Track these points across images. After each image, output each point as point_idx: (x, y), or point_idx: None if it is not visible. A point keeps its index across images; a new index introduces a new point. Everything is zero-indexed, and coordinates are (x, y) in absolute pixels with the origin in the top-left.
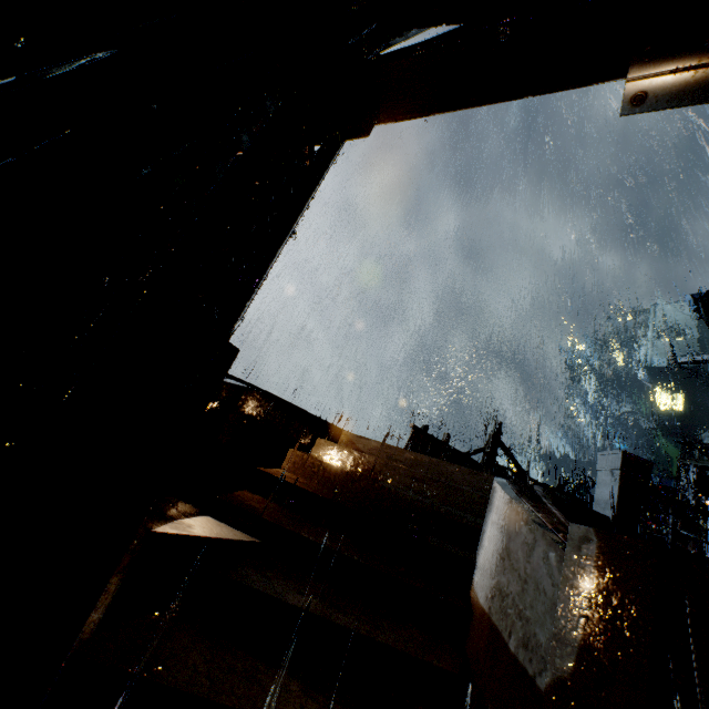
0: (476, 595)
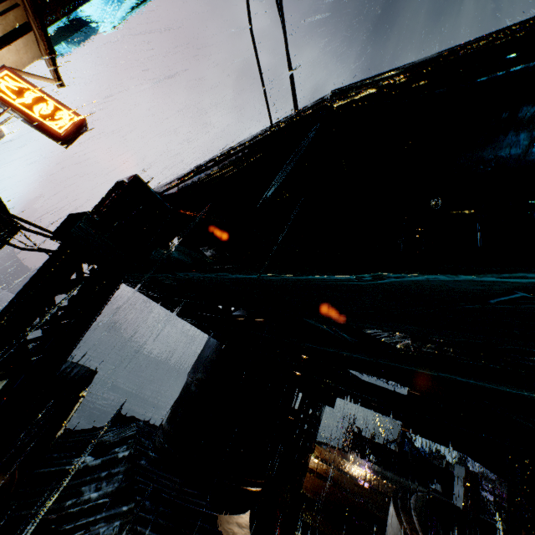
0: None
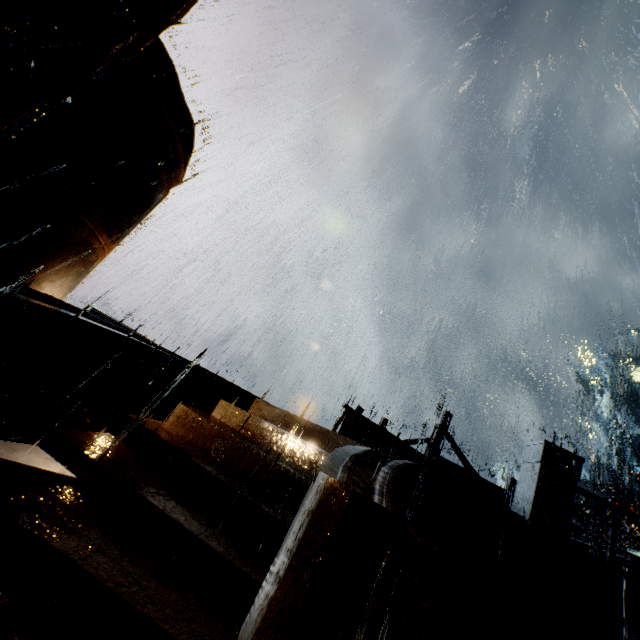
0: None
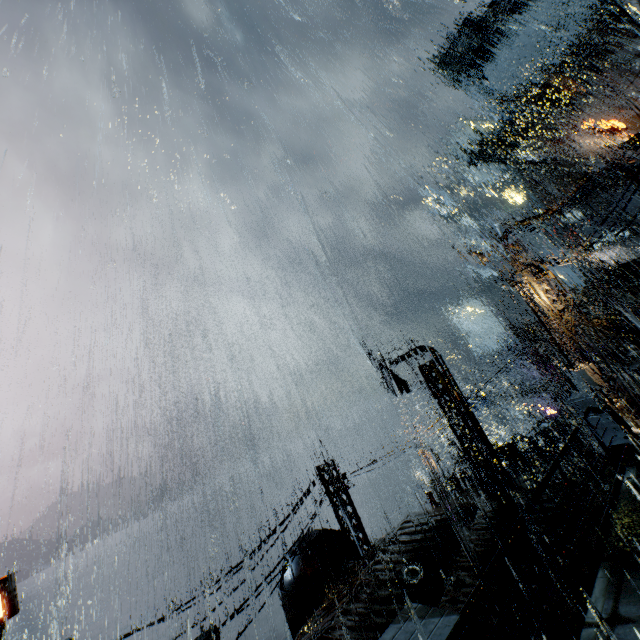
0: None
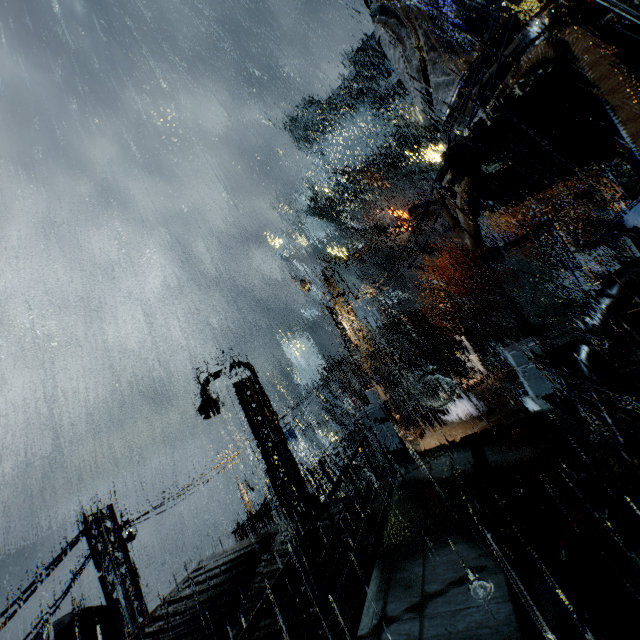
0: None
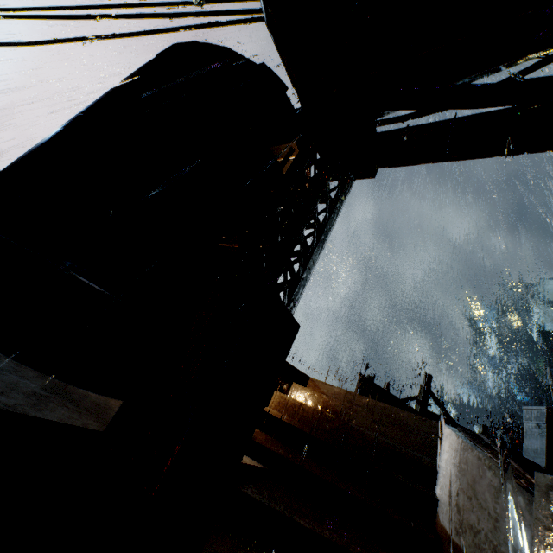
0: (445, 528)
